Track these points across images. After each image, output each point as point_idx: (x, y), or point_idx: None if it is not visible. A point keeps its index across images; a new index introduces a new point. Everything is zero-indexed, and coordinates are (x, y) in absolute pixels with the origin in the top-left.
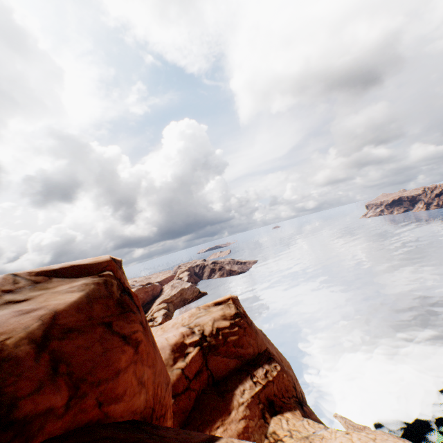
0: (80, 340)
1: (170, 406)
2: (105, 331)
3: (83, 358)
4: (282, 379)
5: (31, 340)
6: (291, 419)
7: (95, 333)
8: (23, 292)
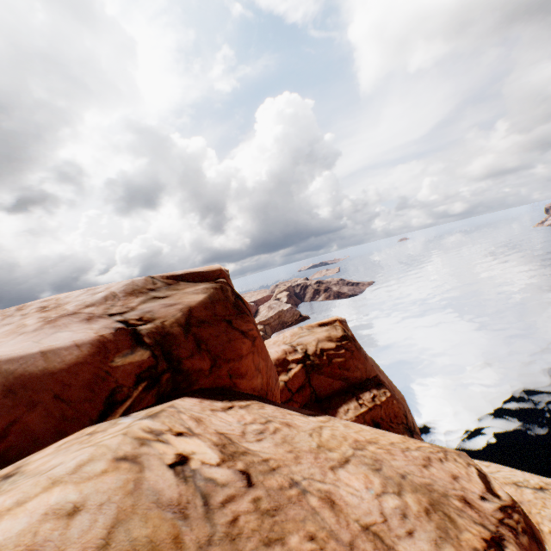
0: (211, 330)
1: (278, 399)
2: (227, 326)
3: (215, 343)
4: (391, 405)
5: (179, 325)
6: None
7: (221, 326)
8: (162, 291)
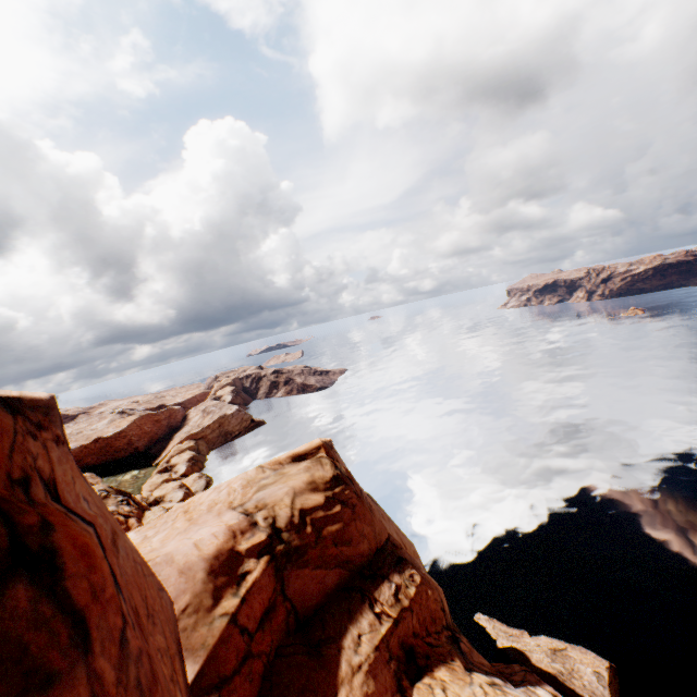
0: None
1: None
2: None
3: None
4: (426, 601)
5: None
6: (451, 683)
7: None
8: None
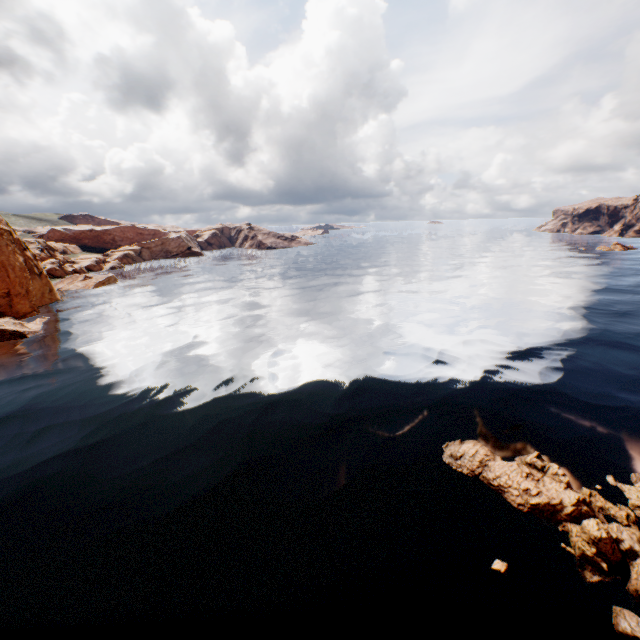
0: None
1: None
2: None
3: None
4: None
5: None
6: None
7: None
8: None
